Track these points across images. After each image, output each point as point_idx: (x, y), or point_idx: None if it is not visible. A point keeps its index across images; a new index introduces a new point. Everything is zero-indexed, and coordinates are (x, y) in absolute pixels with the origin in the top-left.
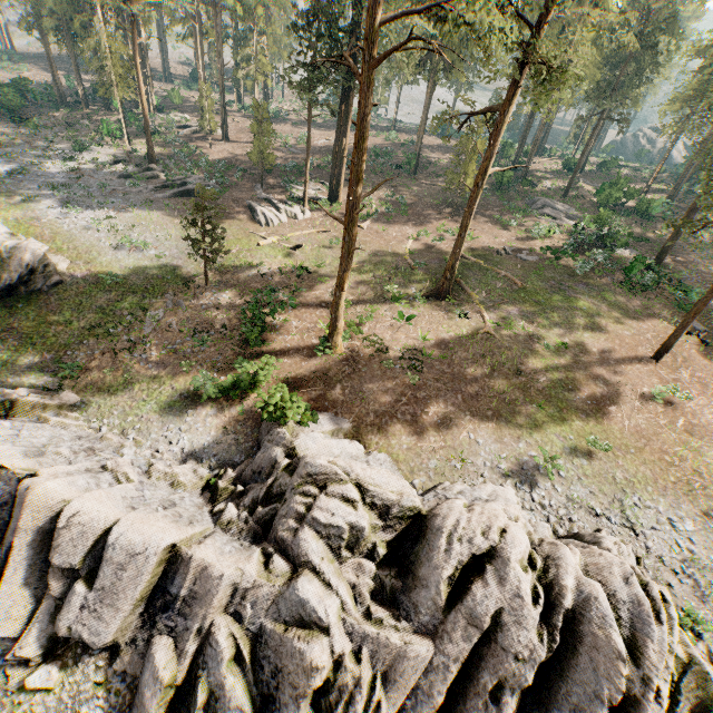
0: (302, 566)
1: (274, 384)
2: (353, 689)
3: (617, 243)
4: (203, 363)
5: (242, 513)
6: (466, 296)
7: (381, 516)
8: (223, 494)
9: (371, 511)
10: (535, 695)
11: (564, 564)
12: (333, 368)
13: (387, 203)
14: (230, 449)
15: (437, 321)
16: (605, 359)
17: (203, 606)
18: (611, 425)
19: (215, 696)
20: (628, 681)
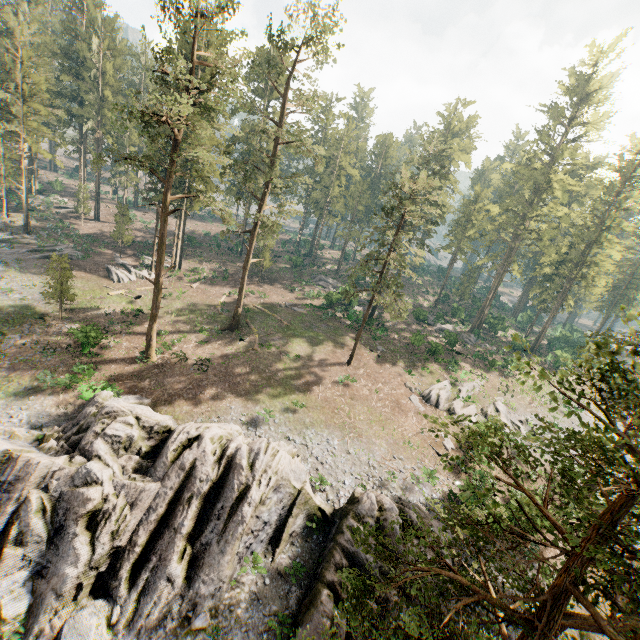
0: (93, 458)
1: (101, 380)
2: (112, 511)
3: (353, 303)
4: (48, 368)
5: (60, 442)
6: (250, 330)
7: (148, 433)
8: (49, 438)
9: (142, 431)
10: (212, 503)
11: (234, 440)
12: (147, 370)
13: (215, 272)
14: (59, 419)
15: (226, 344)
16: (321, 364)
17: (24, 482)
18: (311, 396)
19: (24, 534)
20: (247, 480)
